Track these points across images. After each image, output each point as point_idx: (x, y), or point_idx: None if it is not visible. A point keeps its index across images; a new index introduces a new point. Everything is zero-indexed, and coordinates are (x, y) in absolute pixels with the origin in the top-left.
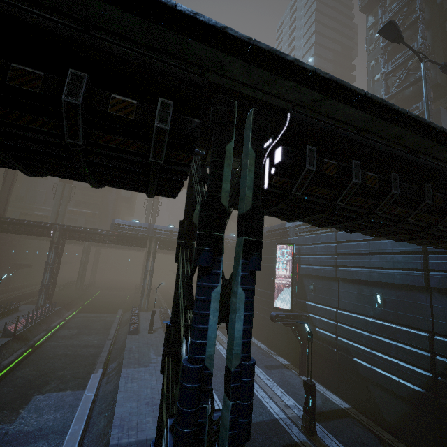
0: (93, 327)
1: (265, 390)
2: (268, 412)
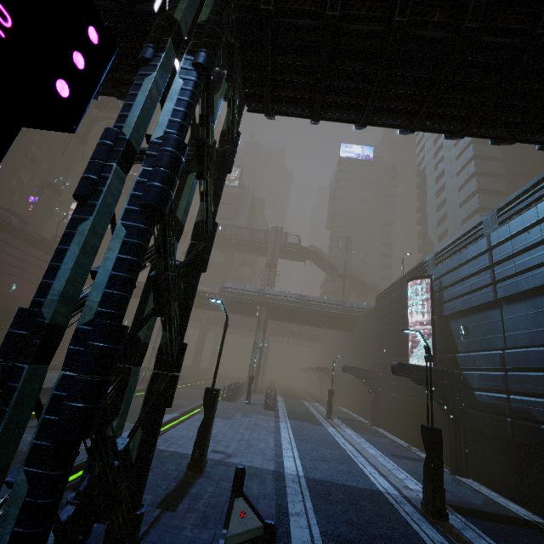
0: (192, 397)
1: (377, 468)
2: (370, 483)
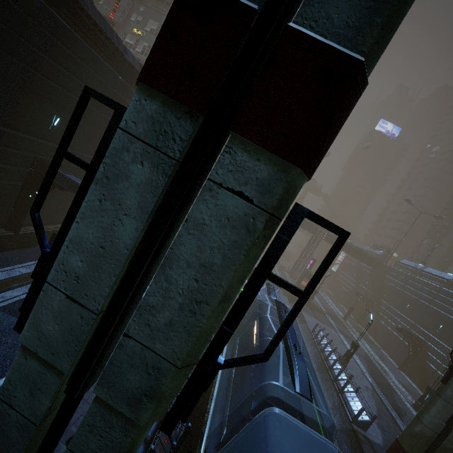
0: None
1: None
2: None
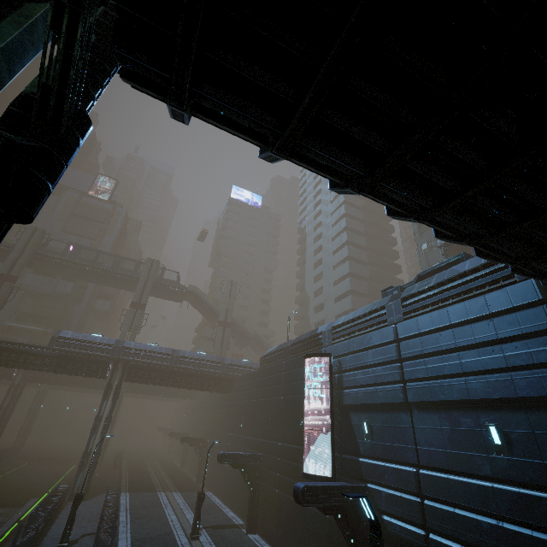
0: None
1: None
2: None
